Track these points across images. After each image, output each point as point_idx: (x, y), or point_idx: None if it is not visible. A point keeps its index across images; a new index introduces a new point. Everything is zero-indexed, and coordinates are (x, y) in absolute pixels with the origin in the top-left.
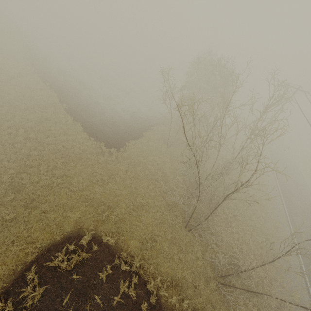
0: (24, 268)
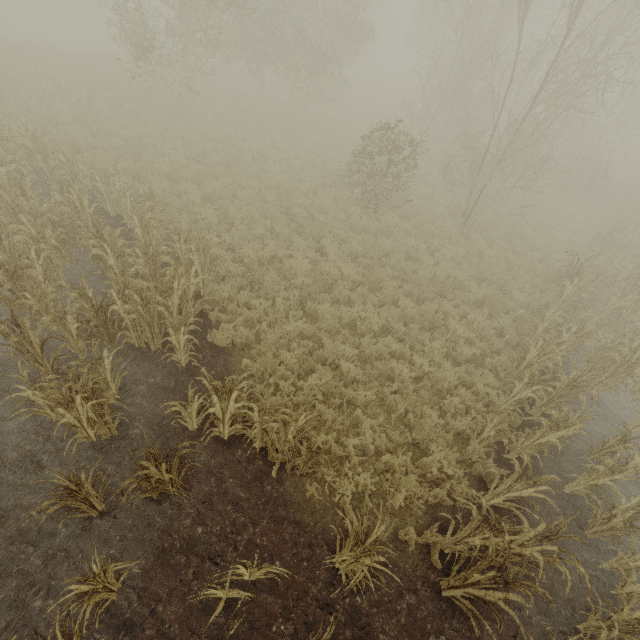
0: None
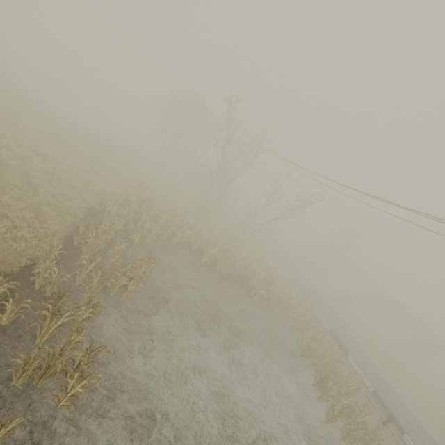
0: (88, 212)
